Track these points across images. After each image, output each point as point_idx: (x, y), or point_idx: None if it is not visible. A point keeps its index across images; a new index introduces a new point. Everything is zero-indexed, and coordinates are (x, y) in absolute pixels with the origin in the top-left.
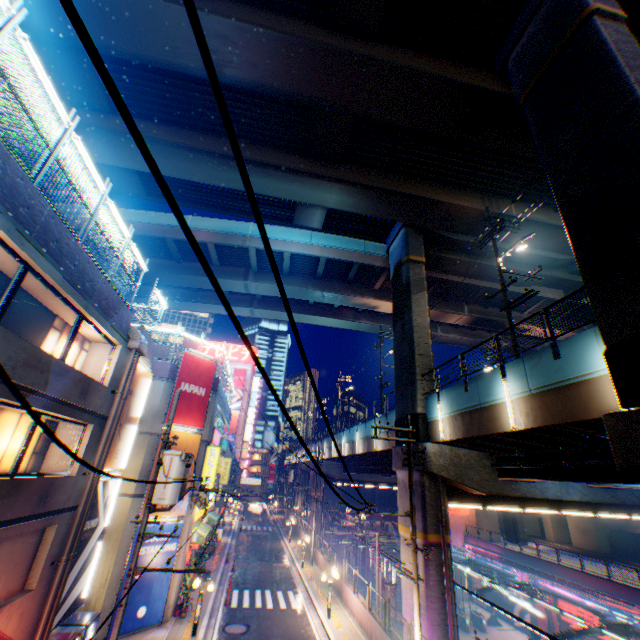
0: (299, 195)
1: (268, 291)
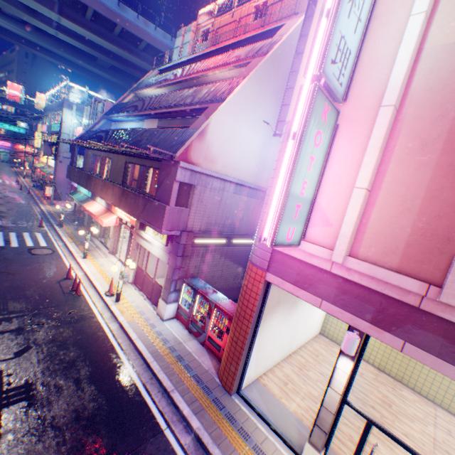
0: (21, 33)
1: (40, 25)
